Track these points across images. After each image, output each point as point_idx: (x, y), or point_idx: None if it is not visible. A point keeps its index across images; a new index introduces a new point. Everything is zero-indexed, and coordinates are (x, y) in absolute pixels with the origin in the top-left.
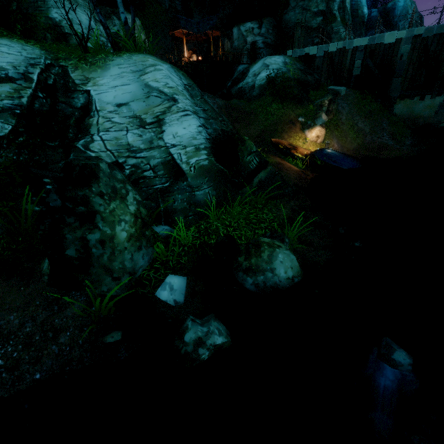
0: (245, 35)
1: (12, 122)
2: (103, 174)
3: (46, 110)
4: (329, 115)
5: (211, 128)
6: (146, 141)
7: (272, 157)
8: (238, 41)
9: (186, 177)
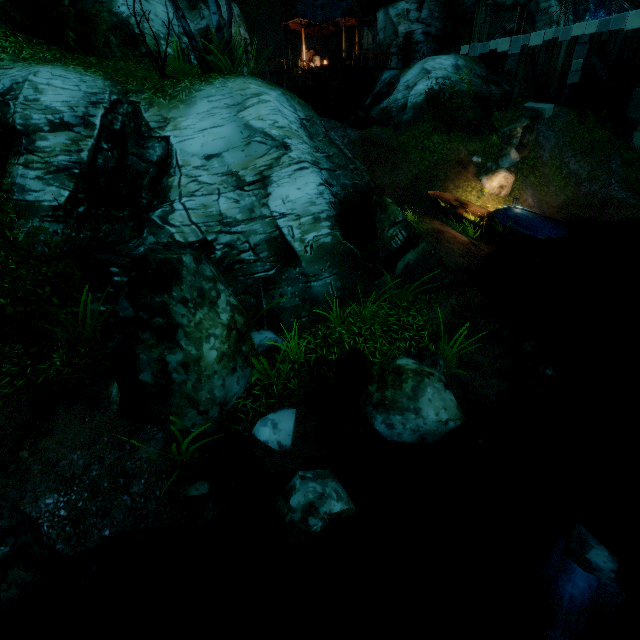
0: (395, 23)
1: (70, 186)
2: (186, 272)
3: (112, 167)
4: (522, 151)
5: (338, 185)
6: (244, 209)
7: (427, 221)
8: (384, 32)
9: (299, 261)
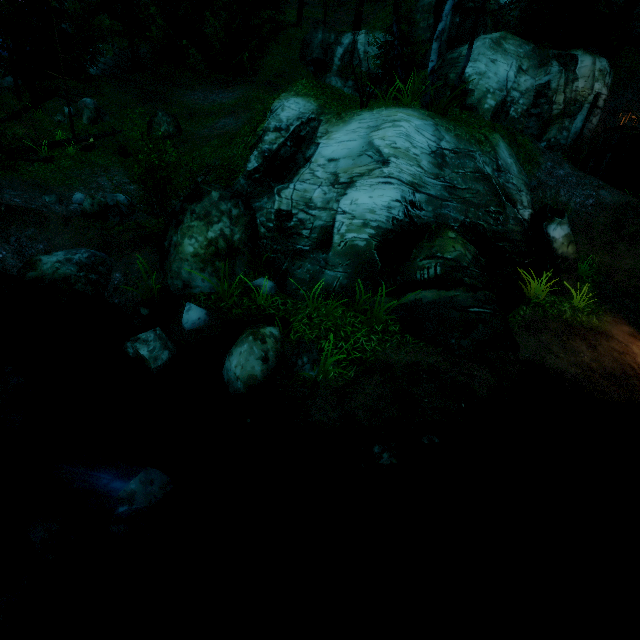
0: None
1: (260, 162)
2: (208, 200)
3: (287, 157)
4: None
5: (433, 212)
6: (325, 200)
7: (605, 318)
8: None
9: (330, 249)
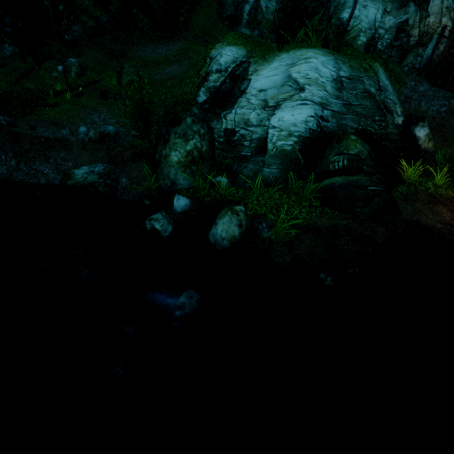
0: None
1: (208, 96)
2: (185, 124)
3: (227, 91)
4: None
5: (336, 123)
6: (259, 120)
7: None
8: None
9: (265, 154)
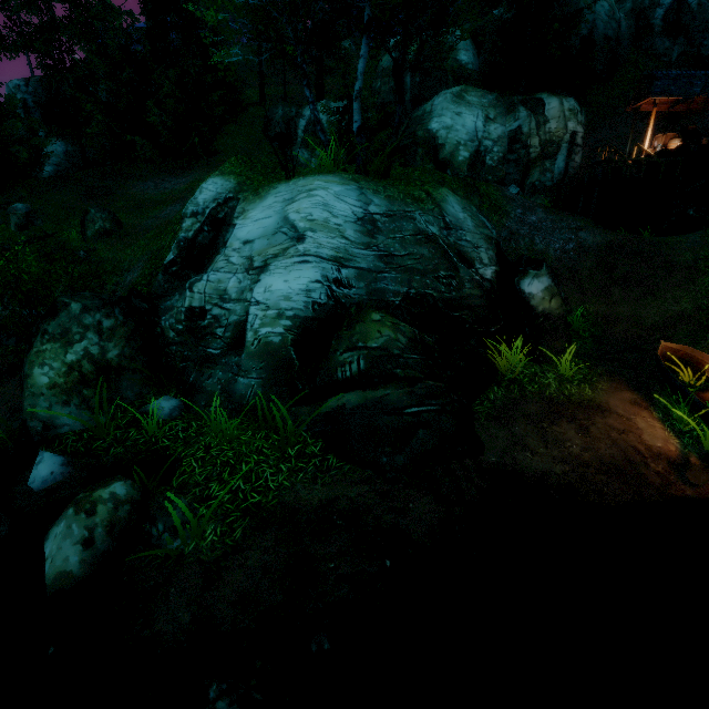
0: None
1: (176, 253)
2: (66, 314)
3: (206, 243)
4: None
5: (366, 288)
6: (240, 290)
7: (601, 385)
8: None
9: (243, 350)
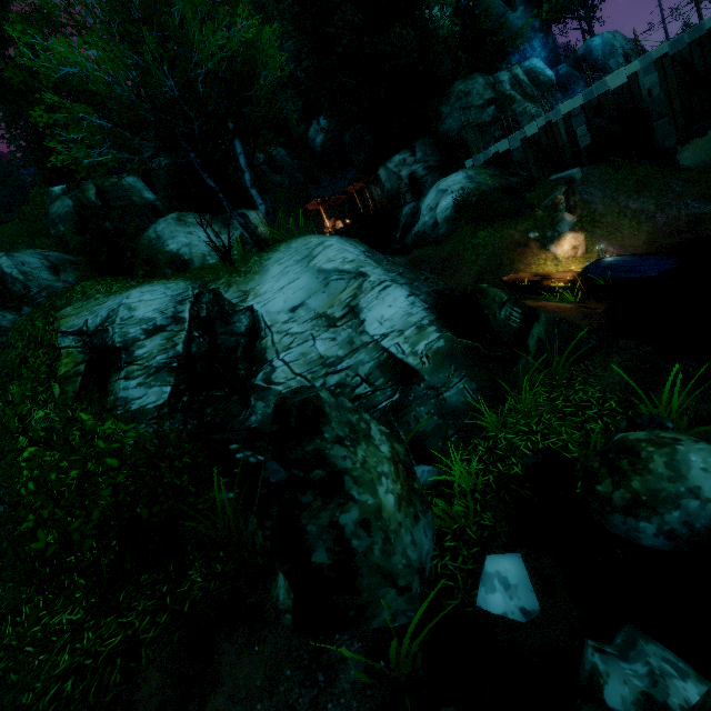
0: (396, 171)
1: (171, 381)
2: (329, 408)
3: (206, 351)
4: (573, 213)
5: (422, 293)
6: (343, 344)
7: None
8: (389, 181)
9: (420, 375)
